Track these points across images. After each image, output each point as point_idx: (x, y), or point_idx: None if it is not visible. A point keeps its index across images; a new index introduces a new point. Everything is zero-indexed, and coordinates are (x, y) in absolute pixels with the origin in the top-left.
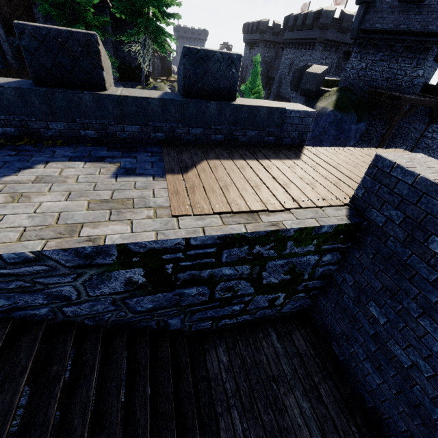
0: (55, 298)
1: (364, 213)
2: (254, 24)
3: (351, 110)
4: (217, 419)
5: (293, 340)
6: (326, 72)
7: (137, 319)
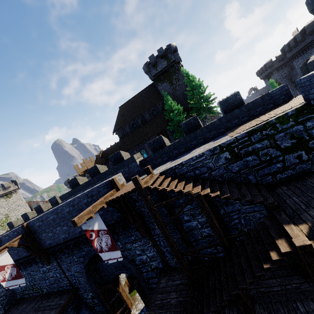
0: (208, 168)
1: (309, 99)
2: (262, 68)
3: None
4: (285, 200)
5: None
6: None
7: (235, 176)
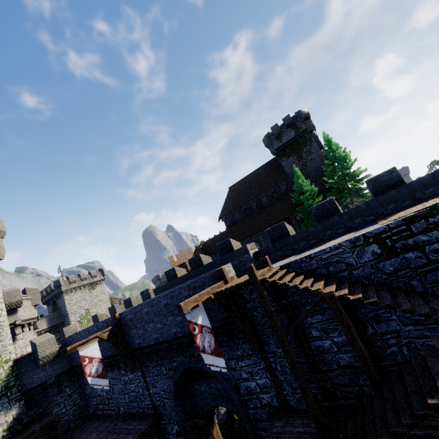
0: (348, 265)
1: None
2: None
3: None
4: None
5: None
6: None
7: (389, 280)
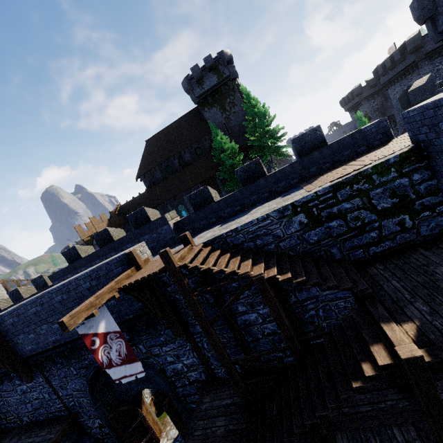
0: (275, 237)
1: (419, 141)
2: (348, 95)
3: None
4: (381, 286)
5: (441, 247)
6: (431, 78)
7: (313, 249)
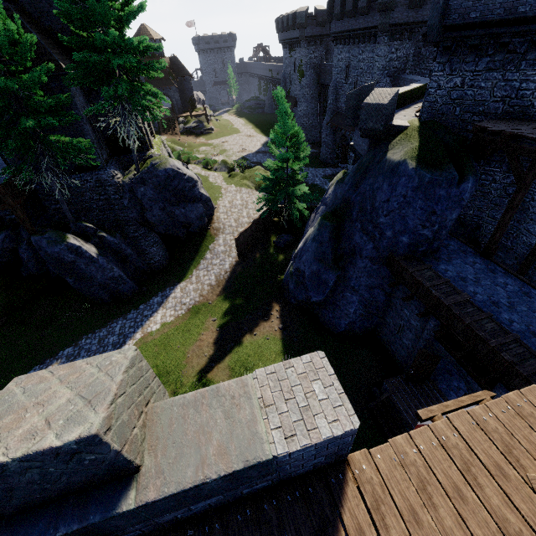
0: None
1: None
2: (288, 17)
3: (446, 163)
4: None
5: None
6: (396, 98)
7: None
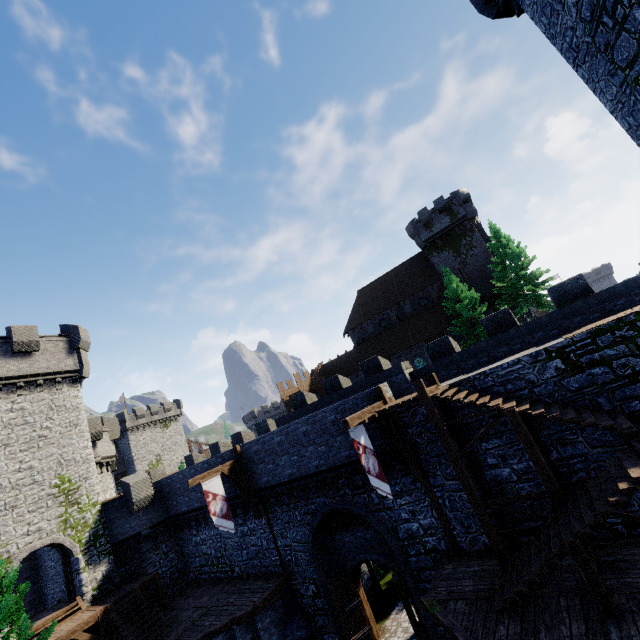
0: (528, 382)
1: None
2: None
3: None
4: None
5: None
6: None
7: (574, 398)
